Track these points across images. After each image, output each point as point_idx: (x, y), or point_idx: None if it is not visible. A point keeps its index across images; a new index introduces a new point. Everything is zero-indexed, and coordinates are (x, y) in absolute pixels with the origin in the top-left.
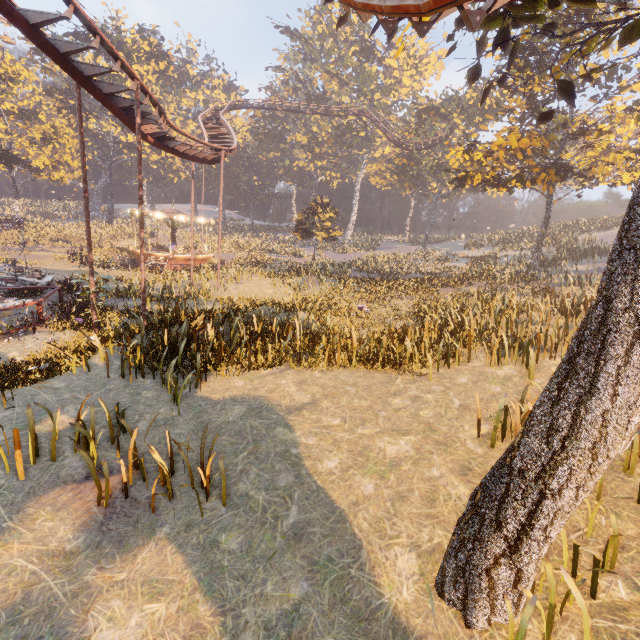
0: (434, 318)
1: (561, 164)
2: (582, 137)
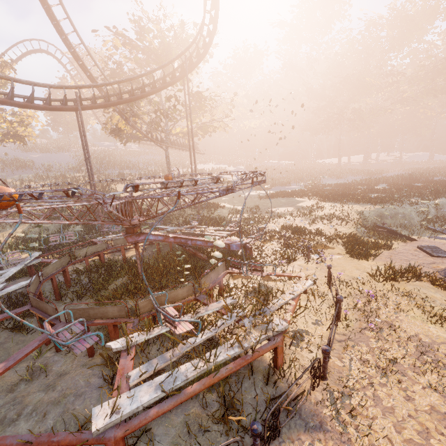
0: None
1: (19, 135)
2: (20, 125)
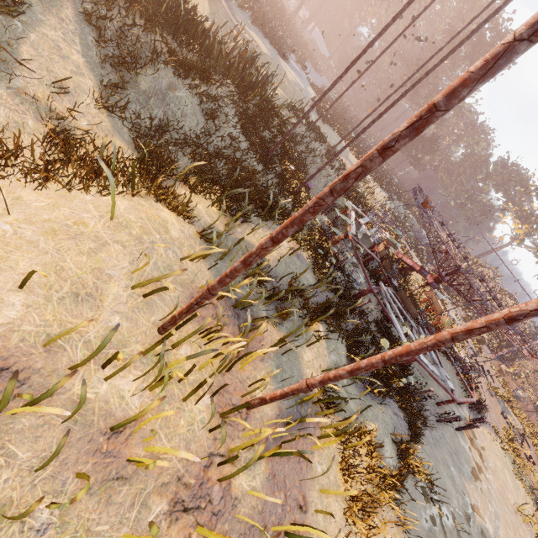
0: None
1: None
2: None
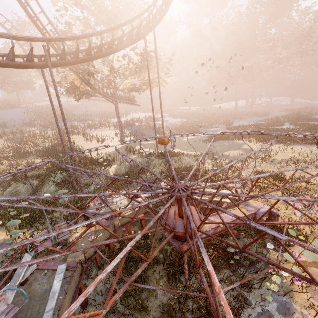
0: (44, 149)
1: None
2: None
